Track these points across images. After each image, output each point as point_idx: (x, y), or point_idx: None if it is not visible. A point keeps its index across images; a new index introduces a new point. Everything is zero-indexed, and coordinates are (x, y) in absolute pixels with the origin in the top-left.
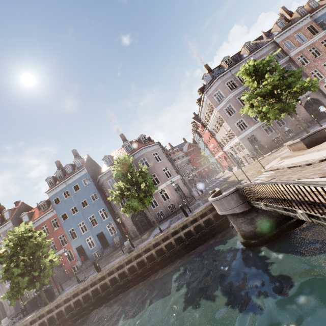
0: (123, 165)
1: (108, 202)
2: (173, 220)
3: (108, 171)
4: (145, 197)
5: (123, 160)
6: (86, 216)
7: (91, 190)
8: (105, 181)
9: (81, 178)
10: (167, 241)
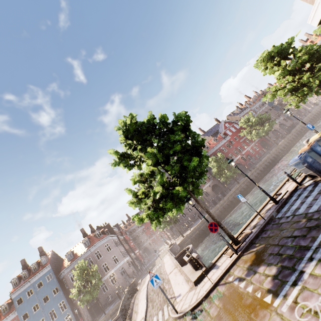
0: (81, 270)
1: (67, 293)
2: (116, 302)
3: (69, 266)
4: (95, 291)
5: (81, 265)
6: (47, 311)
7: (54, 285)
8: (66, 274)
9: (45, 274)
10: (108, 320)
